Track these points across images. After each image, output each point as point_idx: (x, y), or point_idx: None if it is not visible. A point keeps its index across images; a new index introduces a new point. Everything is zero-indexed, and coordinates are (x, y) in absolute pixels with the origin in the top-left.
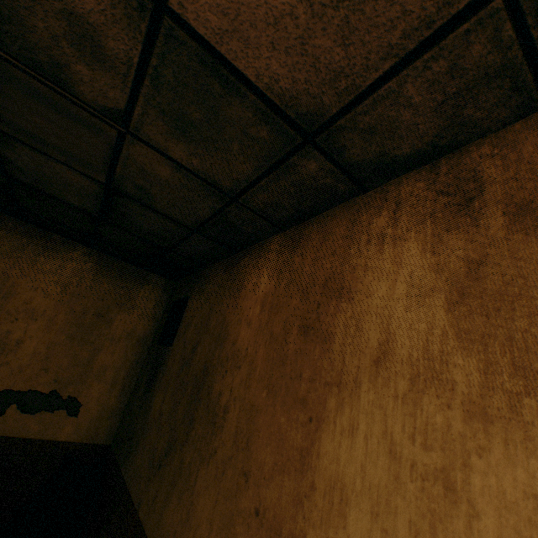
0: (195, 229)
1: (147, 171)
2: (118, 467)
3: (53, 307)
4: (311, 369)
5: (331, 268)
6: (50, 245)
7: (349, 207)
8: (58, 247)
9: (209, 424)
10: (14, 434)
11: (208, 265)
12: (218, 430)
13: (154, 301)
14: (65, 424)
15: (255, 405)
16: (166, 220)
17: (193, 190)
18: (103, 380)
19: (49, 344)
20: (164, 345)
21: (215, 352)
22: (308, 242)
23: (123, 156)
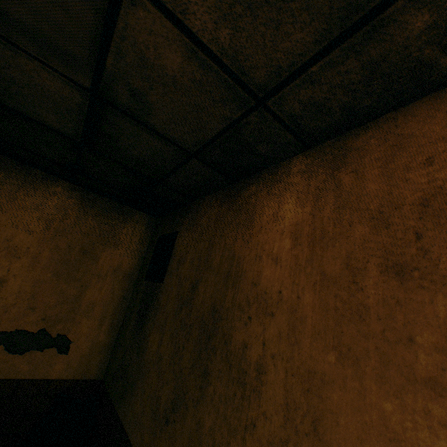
0: (194, 152)
1: (148, 62)
2: (114, 407)
3: (36, 244)
4: (436, 332)
5: (431, 182)
6: (29, 180)
7: (442, 97)
8: (38, 182)
9: (235, 384)
10: (3, 375)
11: (198, 198)
12: (251, 395)
13: (138, 237)
14: (56, 362)
15: (317, 372)
16: (161, 142)
17: (207, 91)
18: (92, 316)
19: (34, 282)
20: (153, 281)
21: (226, 293)
22: (362, 155)
23: (118, 35)
